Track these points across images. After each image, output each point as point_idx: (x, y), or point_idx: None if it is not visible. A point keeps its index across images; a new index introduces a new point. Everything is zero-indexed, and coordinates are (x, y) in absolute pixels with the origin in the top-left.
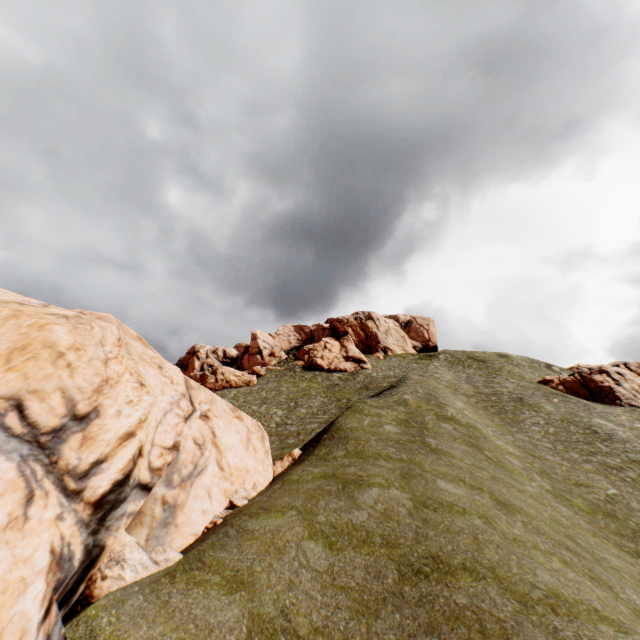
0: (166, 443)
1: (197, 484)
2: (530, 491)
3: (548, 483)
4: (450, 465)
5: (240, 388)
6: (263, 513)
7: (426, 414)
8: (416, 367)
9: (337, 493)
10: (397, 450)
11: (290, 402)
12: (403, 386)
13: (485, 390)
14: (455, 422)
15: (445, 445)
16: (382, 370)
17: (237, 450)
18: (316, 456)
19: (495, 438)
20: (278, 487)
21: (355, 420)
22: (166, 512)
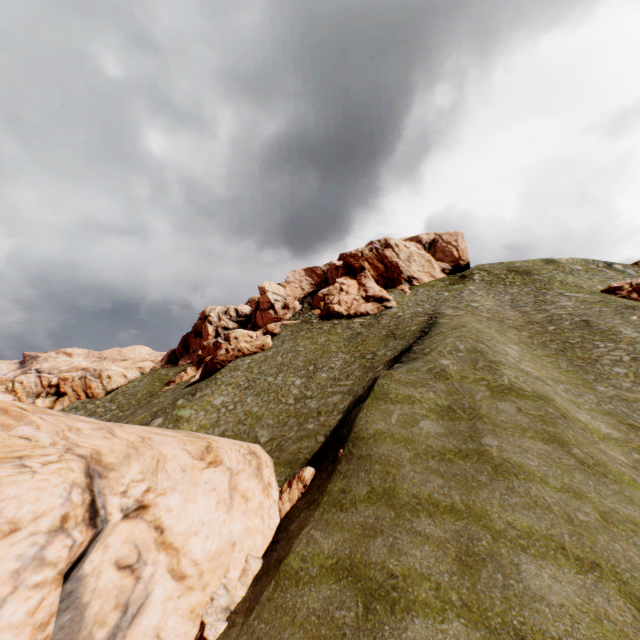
0: None
1: (131, 638)
2: None
3: None
4: (532, 507)
5: (254, 355)
6: None
7: (475, 390)
8: (448, 296)
9: (355, 634)
10: (444, 481)
11: (308, 366)
12: (437, 335)
13: (537, 316)
14: (517, 396)
15: (512, 450)
16: (409, 307)
17: (210, 524)
18: (329, 498)
19: (574, 407)
20: (267, 598)
21: (379, 418)
22: None
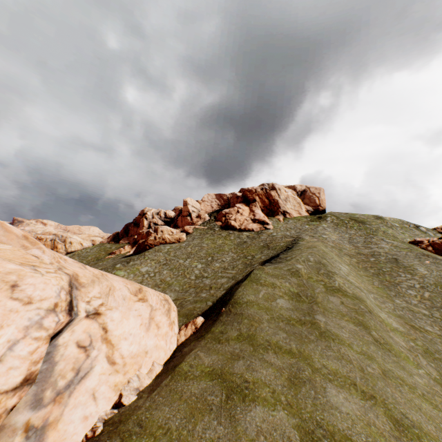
0: (8, 384)
1: (78, 391)
2: (420, 384)
3: (434, 366)
4: (340, 358)
5: (172, 244)
6: (136, 437)
7: (316, 286)
8: (308, 228)
9: (218, 410)
10: (287, 335)
11: (208, 257)
12: (296, 250)
13: (364, 250)
14: (342, 295)
15: (333, 325)
16: (281, 230)
17: (135, 336)
18: (212, 335)
19: (378, 308)
20: (165, 384)
21: (252, 292)
22: (30, 439)
